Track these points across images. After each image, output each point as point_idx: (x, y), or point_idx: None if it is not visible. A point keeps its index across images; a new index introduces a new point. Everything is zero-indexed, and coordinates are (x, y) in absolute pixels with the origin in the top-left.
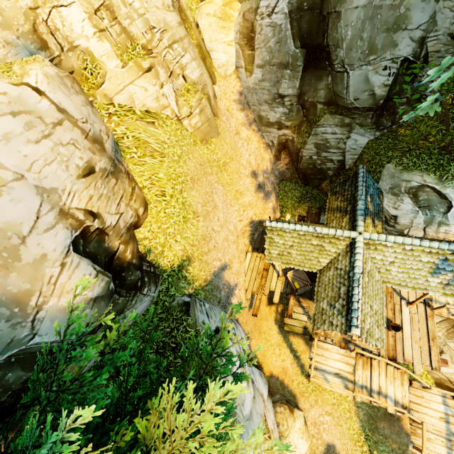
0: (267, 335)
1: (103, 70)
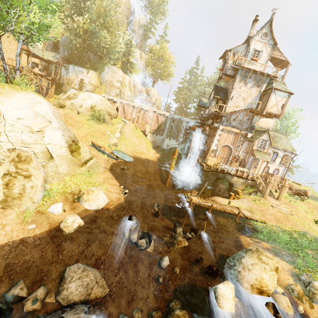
0: None
1: None
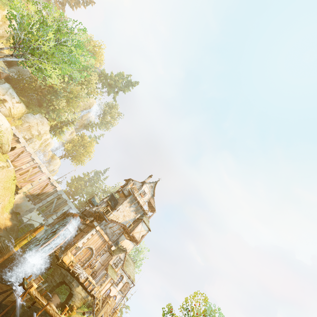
0: None
1: (2, 10)
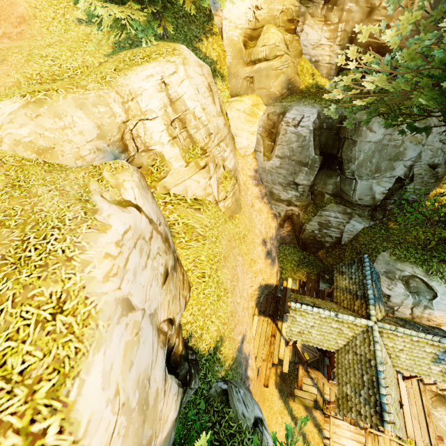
0: (270, 402)
1: (168, 168)
